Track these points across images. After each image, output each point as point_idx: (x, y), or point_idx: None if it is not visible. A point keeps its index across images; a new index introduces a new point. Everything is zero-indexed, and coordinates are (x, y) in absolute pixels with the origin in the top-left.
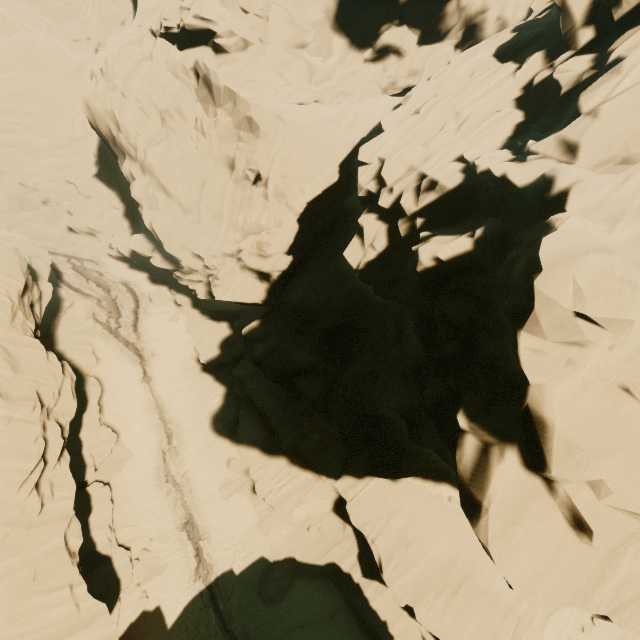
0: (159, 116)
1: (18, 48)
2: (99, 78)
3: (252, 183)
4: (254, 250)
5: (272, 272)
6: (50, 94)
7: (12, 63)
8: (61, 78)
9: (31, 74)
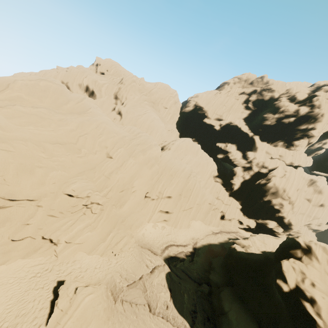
0: (297, 188)
1: (186, 145)
2: (283, 178)
3: (319, 205)
4: (318, 224)
5: (323, 230)
6: (200, 163)
7: (184, 150)
8: (194, 154)
9: (187, 153)
